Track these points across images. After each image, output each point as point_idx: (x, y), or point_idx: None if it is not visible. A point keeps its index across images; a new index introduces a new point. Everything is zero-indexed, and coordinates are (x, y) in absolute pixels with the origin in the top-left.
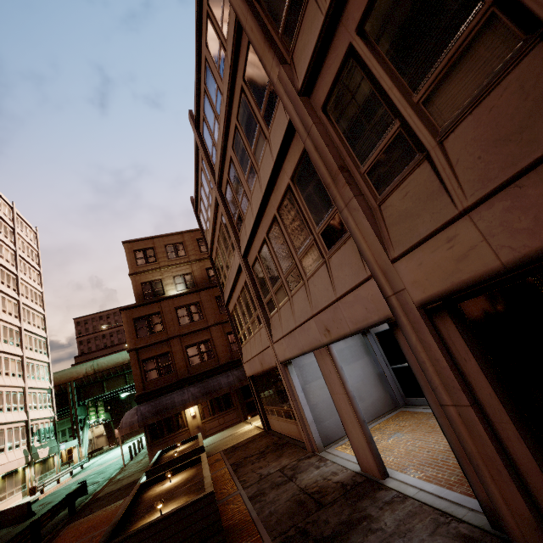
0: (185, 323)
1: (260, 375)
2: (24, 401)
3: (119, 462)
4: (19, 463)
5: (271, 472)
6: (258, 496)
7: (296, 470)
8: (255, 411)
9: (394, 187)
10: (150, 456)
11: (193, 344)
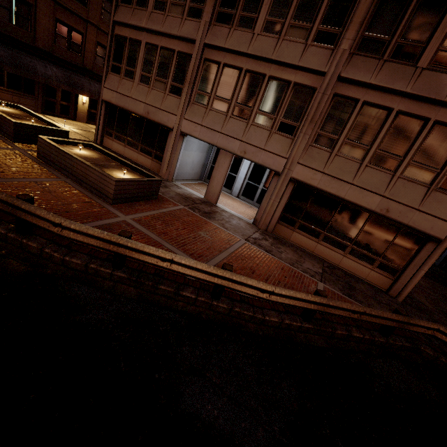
0: None
1: (124, 110)
2: None
3: None
4: None
5: None
6: None
7: (165, 184)
8: (52, 112)
9: (318, 147)
10: None
11: None
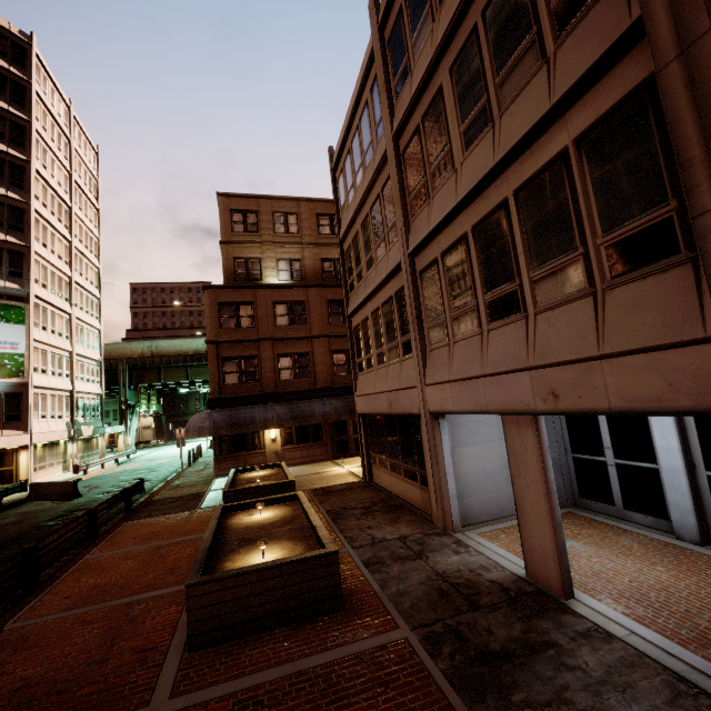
0: (282, 325)
1: (377, 416)
2: (70, 368)
3: (173, 464)
4: (62, 436)
5: (387, 537)
6: (376, 564)
7: (424, 546)
8: (347, 453)
9: None
10: (216, 469)
11: (288, 353)
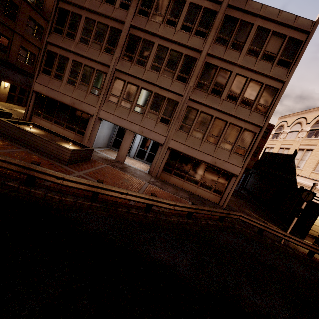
0: None
1: (52, 99)
2: None
3: None
4: None
5: None
6: None
7: None
8: None
9: (182, 131)
10: None
11: None
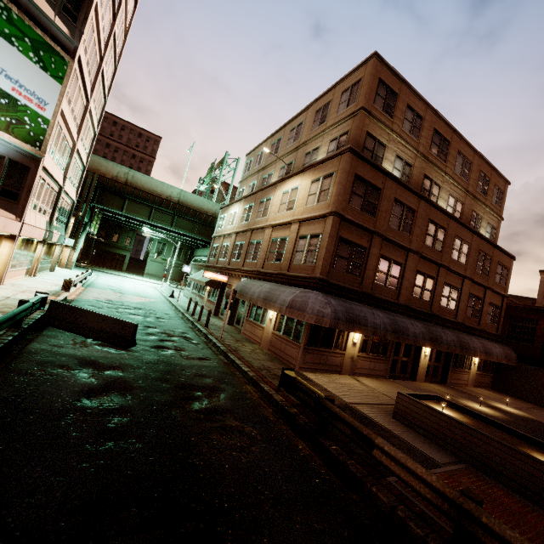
0: (394, 226)
1: None
2: (67, 161)
3: (165, 311)
4: (40, 234)
5: None
6: None
7: None
8: (393, 373)
9: None
10: (301, 360)
11: (388, 258)
